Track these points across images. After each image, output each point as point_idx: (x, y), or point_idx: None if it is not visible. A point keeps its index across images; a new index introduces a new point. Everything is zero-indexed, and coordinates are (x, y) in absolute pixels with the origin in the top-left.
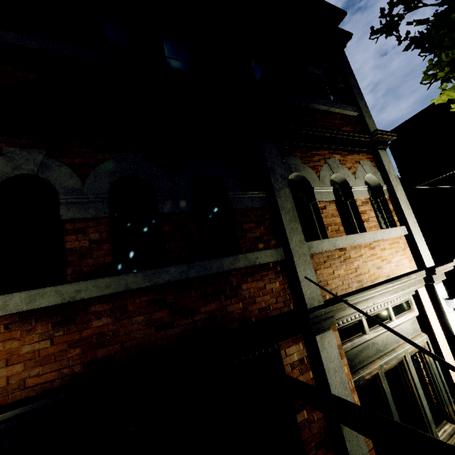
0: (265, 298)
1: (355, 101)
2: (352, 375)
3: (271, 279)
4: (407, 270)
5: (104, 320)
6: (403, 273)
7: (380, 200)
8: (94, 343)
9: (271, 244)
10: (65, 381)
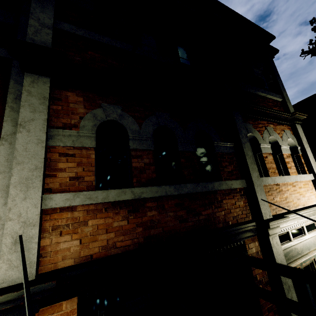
0: (236, 210)
1: (280, 92)
2: None
3: (238, 198)
4: (314, 203)
5: (153, 212)
6: (312, 204)
7: (295, 156)
8: (149, 226)
9: (237, 176)
10: (135, 246)
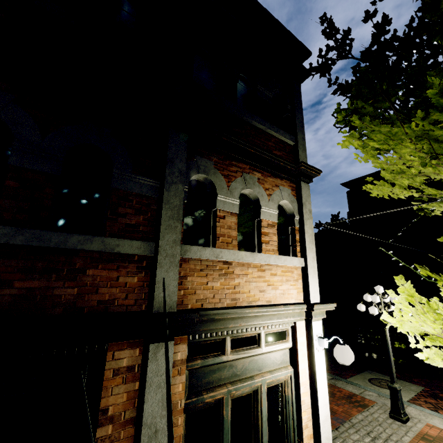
0: (113, 290)
1: (295, 131)
2: (191, 395)
3: (130, 272)
4: (292, 301)
5: None
6: (287, 302)
7: (291, 229)
8: None
9: (146, 236)
10: None
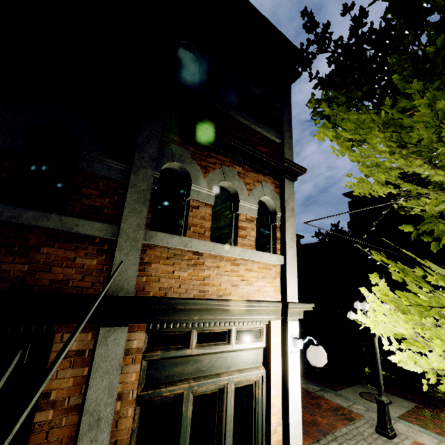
0: (68, 271)
1: (282, 129)
2: (148, 387)
3: (89, 254)
4: (268, 298)
5: None
6: (261, 299)
7: (272, 226)
8: None
9: (111, 219)
10: None
